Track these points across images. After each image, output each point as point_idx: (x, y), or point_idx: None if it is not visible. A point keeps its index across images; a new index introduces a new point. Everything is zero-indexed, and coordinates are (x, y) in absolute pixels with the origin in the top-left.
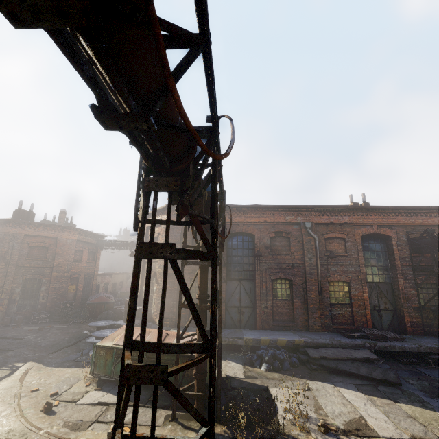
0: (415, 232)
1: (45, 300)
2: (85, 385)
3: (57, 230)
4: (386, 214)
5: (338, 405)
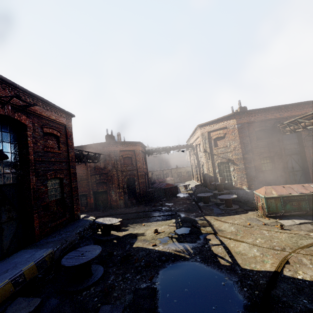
0: None
1: (139, 190)
2: (266, 219)
3: (133, 145)
4: None
5: None
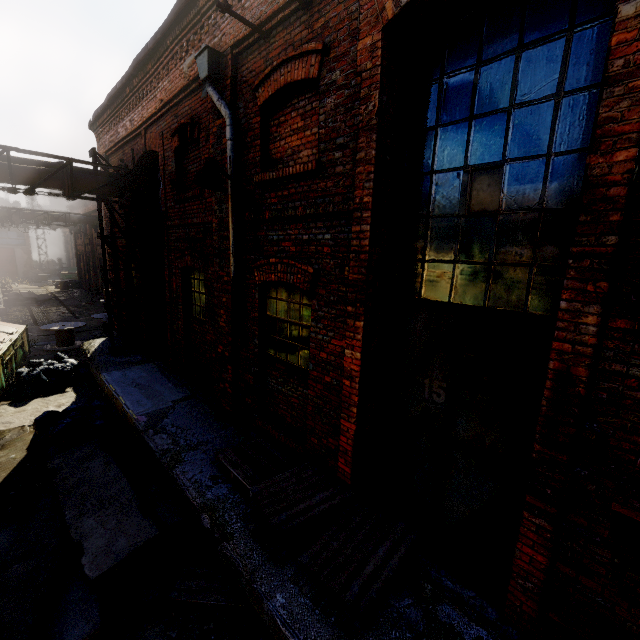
0: None
1: None
2: None
3: None
4: None
5: None
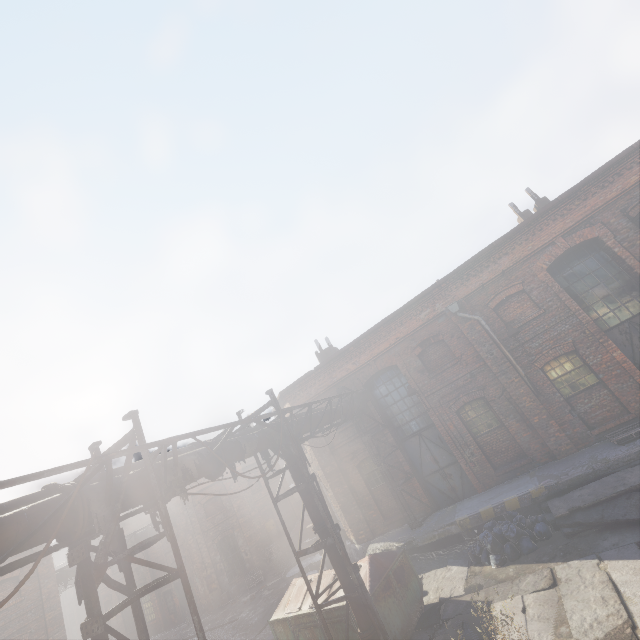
0: (637, 201)
1: (249, 555)
2: None
3: None
4: (564, 210)
5: (594, 604)
